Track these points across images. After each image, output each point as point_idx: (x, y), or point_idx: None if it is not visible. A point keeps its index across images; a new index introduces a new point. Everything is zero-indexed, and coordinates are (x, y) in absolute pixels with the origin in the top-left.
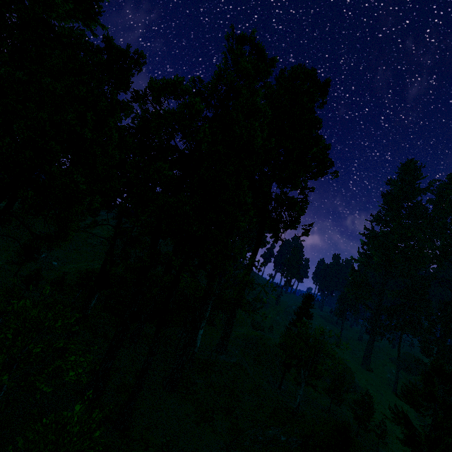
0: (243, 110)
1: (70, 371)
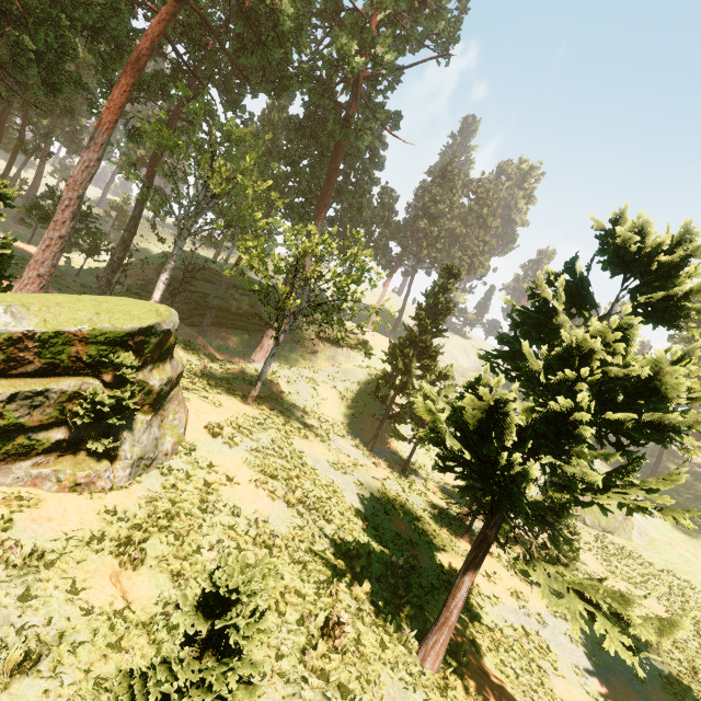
0: None
1: None
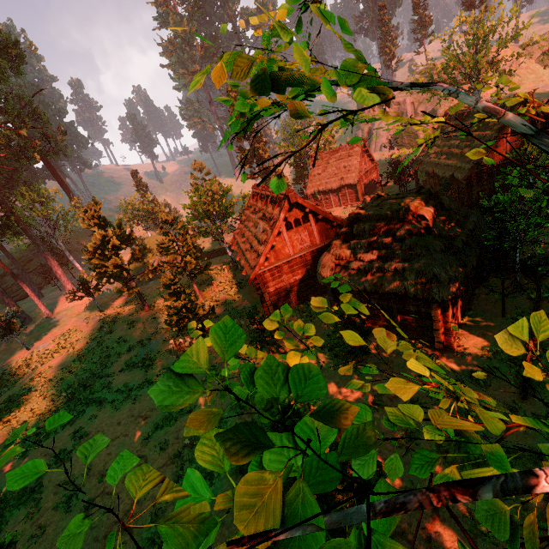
0: None
1: None
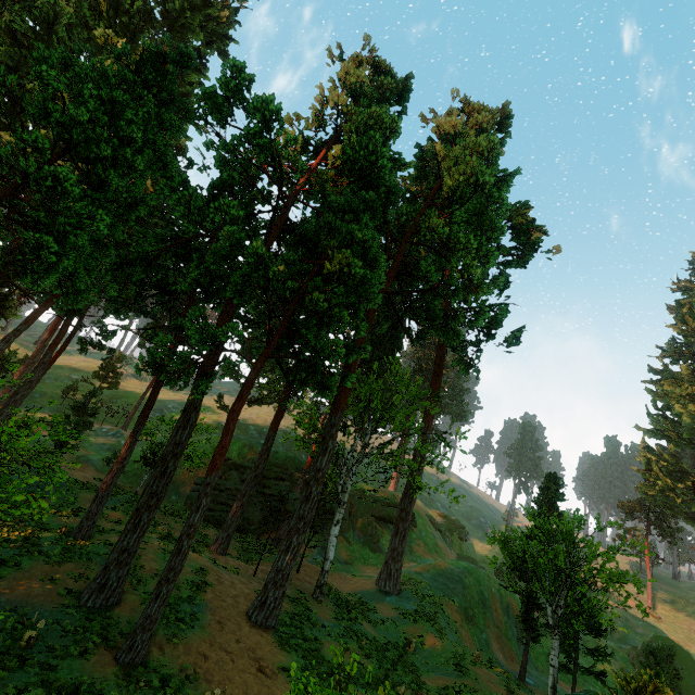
0: (359, 132)
1: (17, 496)
